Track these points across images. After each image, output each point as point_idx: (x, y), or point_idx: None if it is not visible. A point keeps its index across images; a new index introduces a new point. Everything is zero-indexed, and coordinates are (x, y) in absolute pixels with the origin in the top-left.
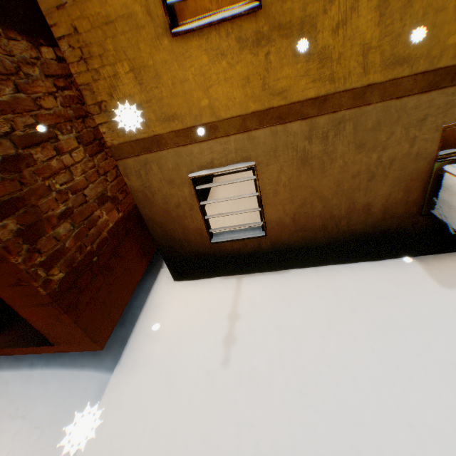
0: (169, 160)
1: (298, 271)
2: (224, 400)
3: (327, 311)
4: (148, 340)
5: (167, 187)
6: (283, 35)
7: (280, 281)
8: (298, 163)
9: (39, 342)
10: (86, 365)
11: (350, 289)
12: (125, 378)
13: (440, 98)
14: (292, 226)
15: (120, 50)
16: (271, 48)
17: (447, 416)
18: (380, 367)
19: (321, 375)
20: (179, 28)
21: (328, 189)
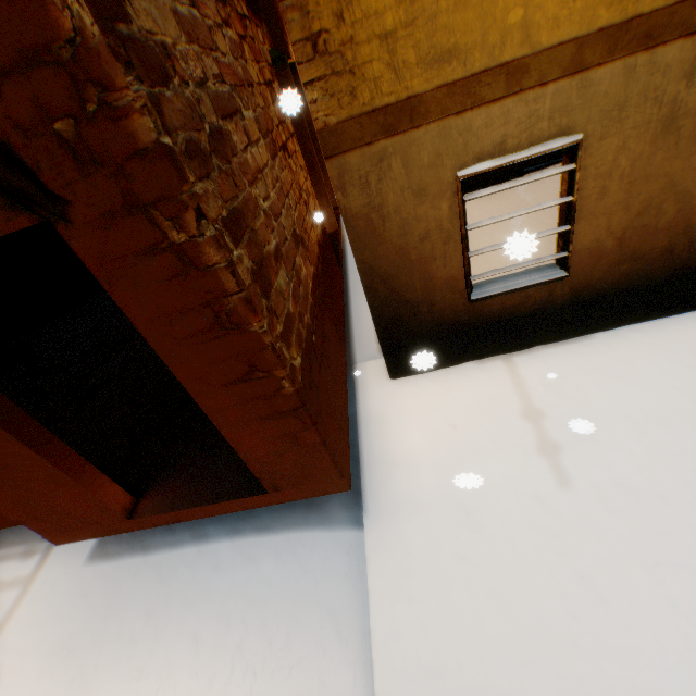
0: (426, 148)
1: (606, 335)
2: (597, 536)
3: None
4: (398, 469)
5: (412, 202)
6: None
7: (583, 353)
8: (655, 130)
9: (231, 493)
10: (304, 523)
11: None
12: (391, 531)
13: None
14: (613, 254)
15: None
16: None
17: None
18: None
19: None
20: None
21: (694, 175)
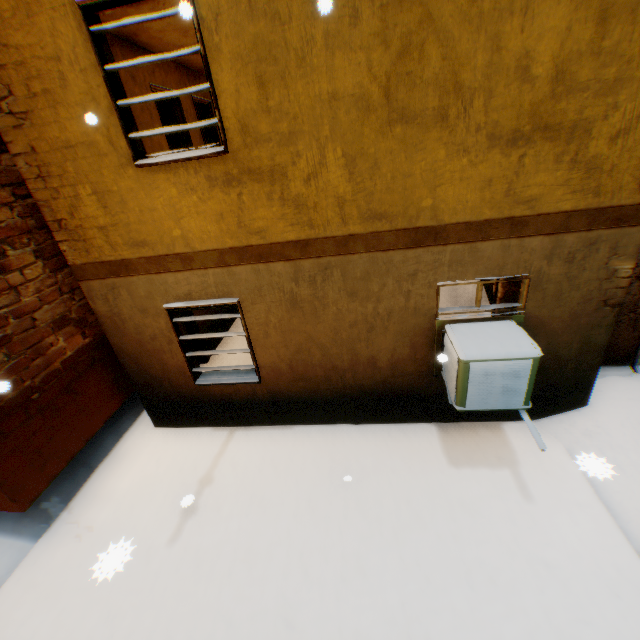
0: (142, 287)
1: (302, 428)
2: (154, 585)
3: (313, 484)
4: (95, 502)
5: (141, 315)
6: (255, 179)
7: (277, 440)
8: (288, 305)
9: None
10: (10, 529)
11: (351, 458)
12: (49, 550)
13: (428, 255)
14: (290, 373)
15: (82, 172)
16: (243, 188)
17: (384, 621)
18: (340, 558)
19: (273, 563)
20: (145, 159)
21: (325, 336)
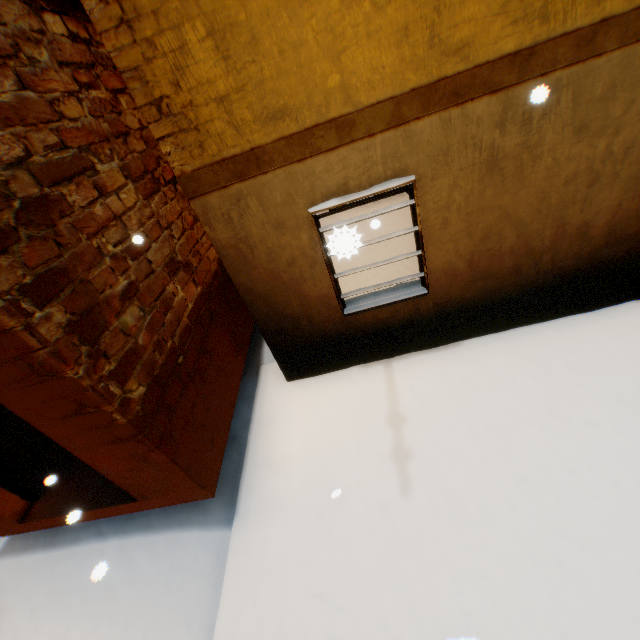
0: (277, 189)
1: (475, 342)
2: (421, 543)
3: (539, 393)
4: (273, 472)
5: (274, 234)
6: None
7: (452, 360)
8: (482, 170)
9: (110, 499)
10: (185, 522)
11: (564, 356)
12: (253, 534)
13: None
14: (468, 273)
15: None
16: None
17: None
18: None
19: (562, 487)
20: None
21: (526, 207)
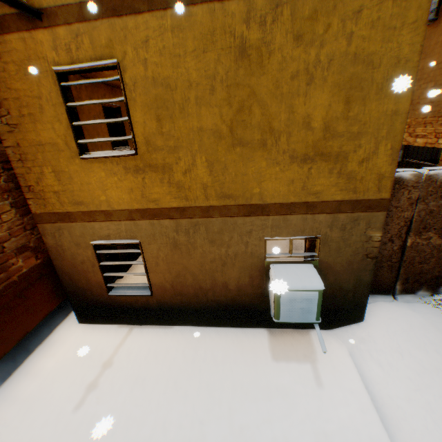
0: (78, 229)
1: (179, 328)
2: (58, 441)
3: (180, 369)
4: (28, 377)
5: (76, 247)
6: (153, 170)
7: (161, 336)
8: (171, 246)
9: None
10: None
11: (208, 351)
12: None
13: (258, 221)
14: (172, 290)
15: (47, 159)
16: (145, 175)
17: None
18: (190, 424)
19: (143, 427)
20: (87, 155)
21: (195, 267)
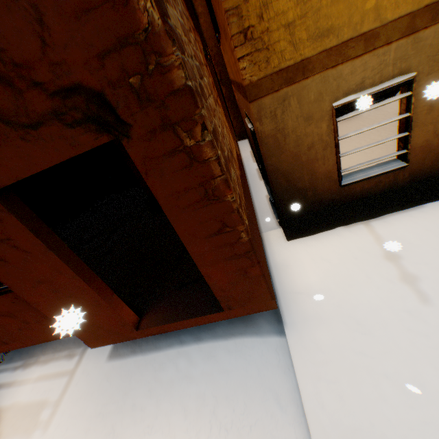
0: (312, 90)
1: (435, 204)
2: None
3: None
4: (303, 296)
5: (303, 125)
6: None
7: (420, 216)
8: None
9: (199, 312)
10: (244, 332)
11: None
12: (305, 336)
13: None
14: (438, 148)
15: None
16: None
17: None
18: None
19: None
20: None
21: None
